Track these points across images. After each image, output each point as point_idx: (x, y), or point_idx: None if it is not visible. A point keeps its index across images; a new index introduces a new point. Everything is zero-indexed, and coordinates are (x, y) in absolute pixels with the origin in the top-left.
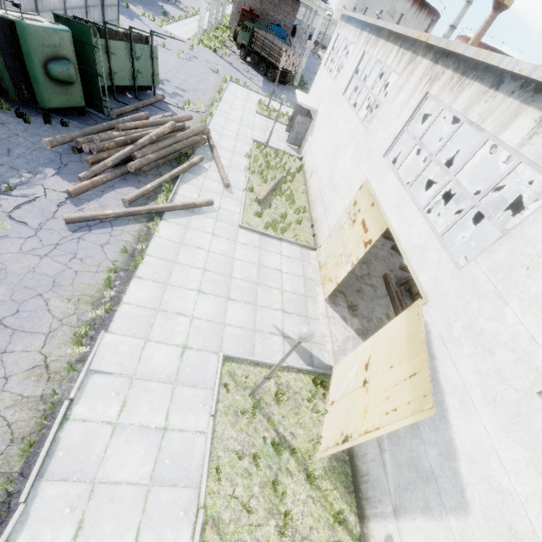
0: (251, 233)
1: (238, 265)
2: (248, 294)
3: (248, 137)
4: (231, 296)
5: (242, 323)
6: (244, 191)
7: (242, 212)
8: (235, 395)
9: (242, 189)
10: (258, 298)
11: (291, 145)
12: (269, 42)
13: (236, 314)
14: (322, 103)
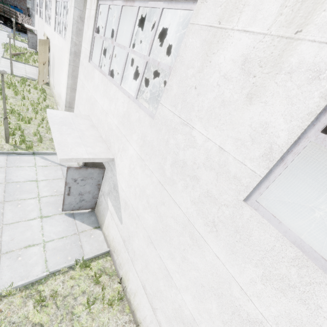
0: (8, 60)
1: (3, 63)
2: (9, 68)
3: (3, 42)
4: (0, 66)
5: (7, 71)
6: (2, 51)
7: (2, 54)
8: (5, 77)
9: (2, 51)
10: (14, 69)
11: (32, 49)
12: (8, 9)
13: (4, 69)
14: (37, 27)
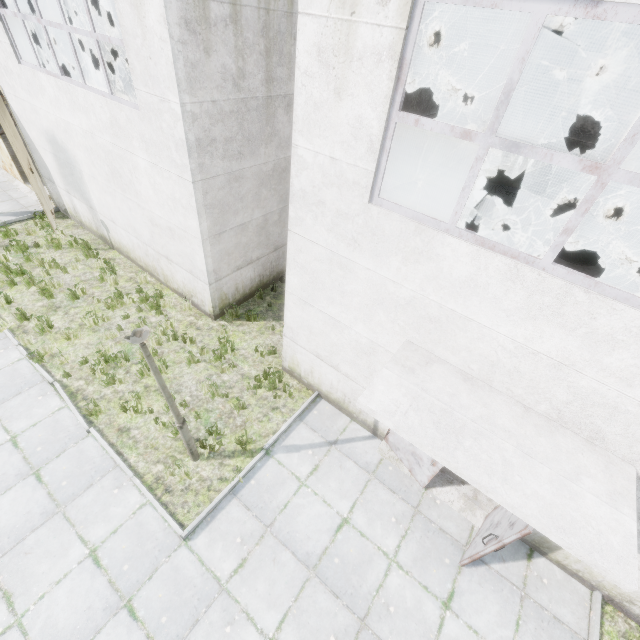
0: None
1: None
2: None
3: None
4: None
5: None
6: None
7: None
8: None
9: None
10: None
11: None
12: None
13: None
14: None
